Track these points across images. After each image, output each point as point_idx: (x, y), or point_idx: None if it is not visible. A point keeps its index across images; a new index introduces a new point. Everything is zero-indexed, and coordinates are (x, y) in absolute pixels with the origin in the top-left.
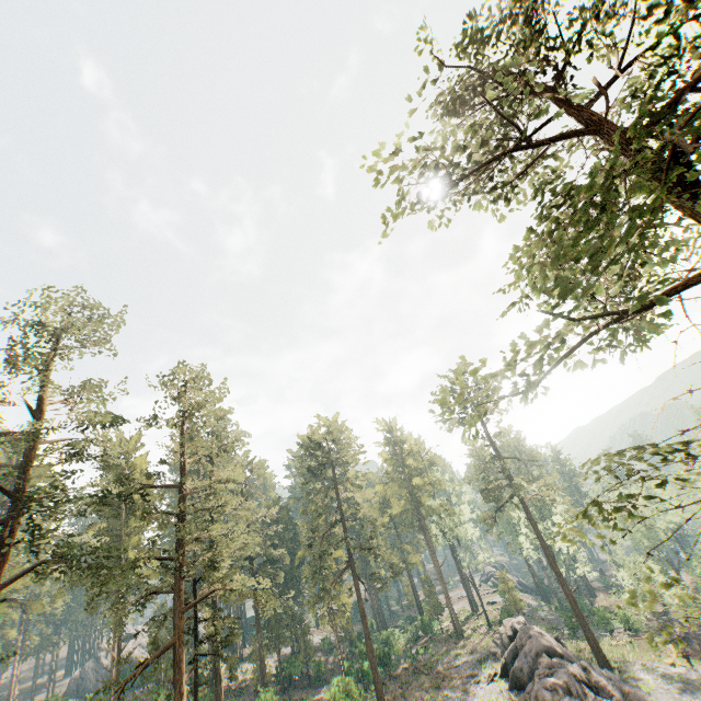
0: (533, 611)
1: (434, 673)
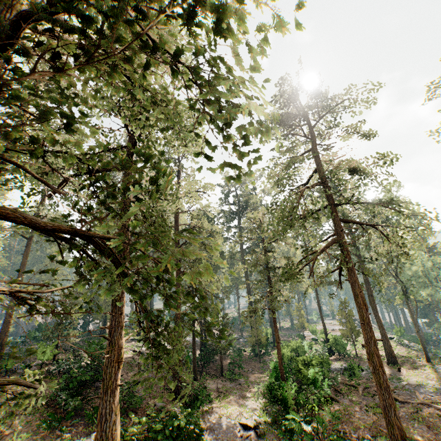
0: (437, 354)
1: (416, 404)
